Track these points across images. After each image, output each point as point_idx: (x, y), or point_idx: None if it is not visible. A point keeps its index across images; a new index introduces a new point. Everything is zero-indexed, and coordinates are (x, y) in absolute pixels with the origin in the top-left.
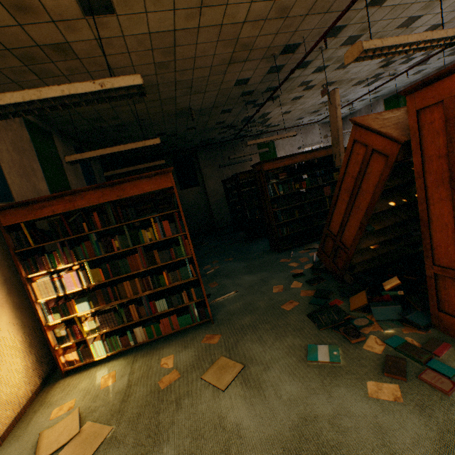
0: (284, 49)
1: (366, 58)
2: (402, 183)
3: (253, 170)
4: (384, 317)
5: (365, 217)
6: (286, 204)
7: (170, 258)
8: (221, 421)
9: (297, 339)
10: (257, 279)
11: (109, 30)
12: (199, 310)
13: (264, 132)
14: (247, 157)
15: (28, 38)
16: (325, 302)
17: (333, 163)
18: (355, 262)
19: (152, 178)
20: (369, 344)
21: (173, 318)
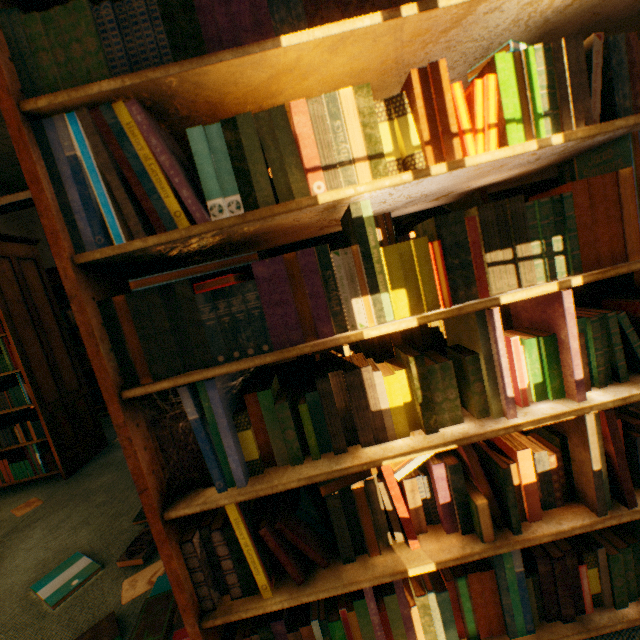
0: None
1: None
2: None
3: None
4: None
5: None
6: None
7: None
8: None
9: (90, 535)
10: None
11: None
12: (43, 455)
13: None
14: None
15: None
16: None
17: None
18: None
19: None
20: (140, 576)
21: (2, 464)
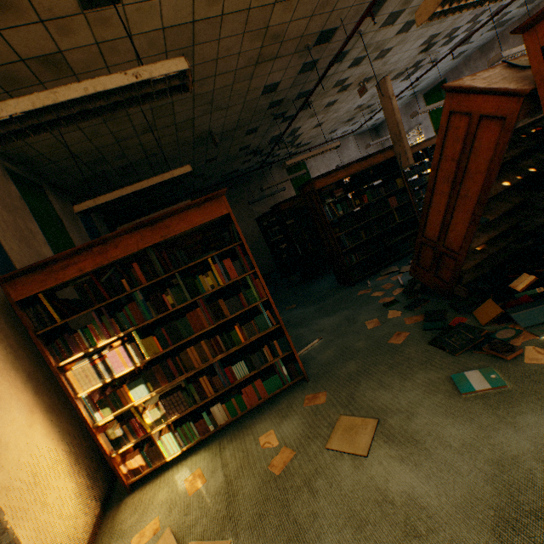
0: (319, 37)
1: (440, 15)
2: (519, 153)
3: (301, 193)
4: (533, 322)
5: (479, 205)
6: (349, 225)
7: (240, 306)
8: (383, 495)
9: (431, 373)
10: (339, 319)
11: (113, 28)
12: (288, 367)
13: (294, 153)
14: (278, 188)
15: (8, 50)
16: (443, 324)
17: (392, 169)
18: (466, 269)
19: (201, 207)
20: (530, 356)
21: (257, 383)
